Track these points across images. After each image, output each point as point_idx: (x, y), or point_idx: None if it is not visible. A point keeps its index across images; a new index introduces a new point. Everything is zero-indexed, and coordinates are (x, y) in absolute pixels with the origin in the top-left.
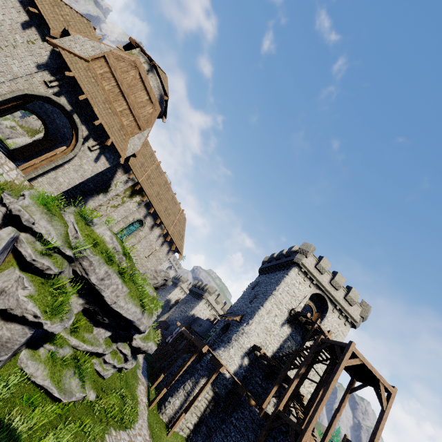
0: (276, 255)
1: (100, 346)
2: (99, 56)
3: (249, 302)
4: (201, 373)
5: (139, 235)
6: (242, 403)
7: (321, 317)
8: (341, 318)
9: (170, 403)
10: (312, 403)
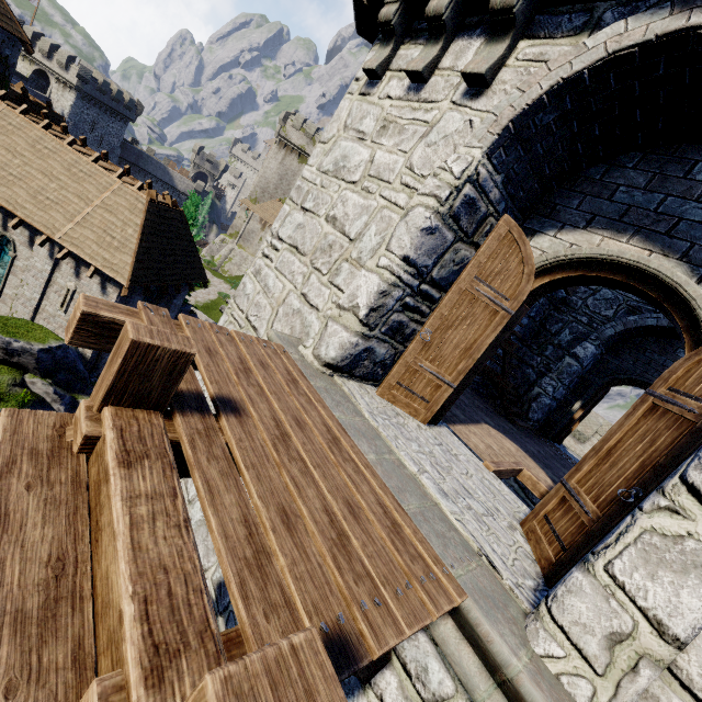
0: None
1: None
2: None
3: None
4: None
5: (20, 267)
6: None
7: None
8: None
9: None
10: None
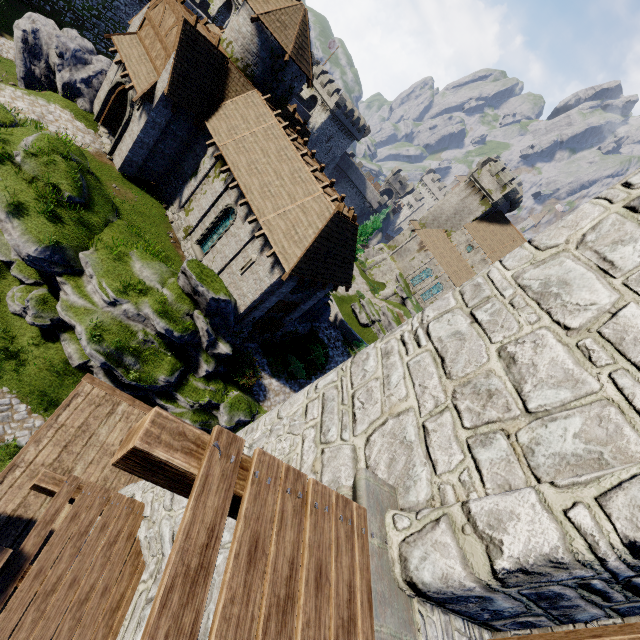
0: None
1: (6, 257)
2: (143, 22)
3: None
4: None
5: (232, 232)
6: None
7: None
8: None
9: None
10: None
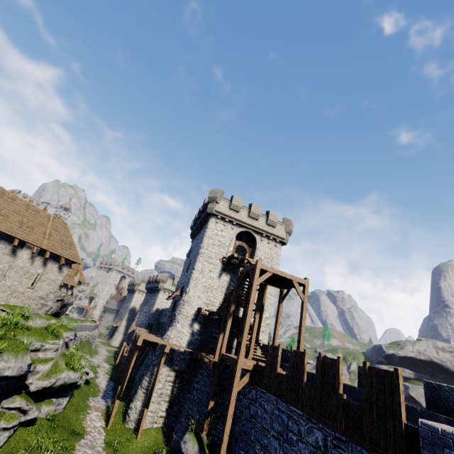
0: (197, 215)
1: None
2: None
3: (186, 272)
4: (154, 363)
5: None
6: (201, 365)
7: (254, 250)
8: (271, 242)
9: (132, 409)
10: (252, 330)
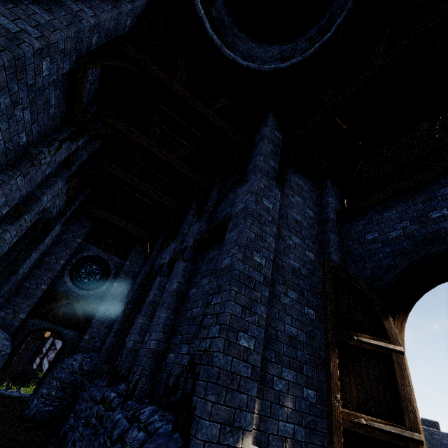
0: None
1: None
2: None
3: None
4: None
5: None
6: None
7: None
8: None
9: None
10: None
